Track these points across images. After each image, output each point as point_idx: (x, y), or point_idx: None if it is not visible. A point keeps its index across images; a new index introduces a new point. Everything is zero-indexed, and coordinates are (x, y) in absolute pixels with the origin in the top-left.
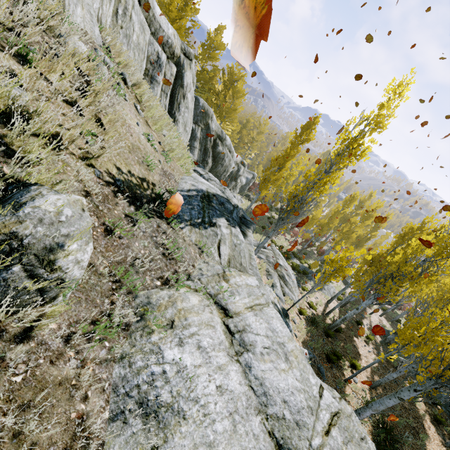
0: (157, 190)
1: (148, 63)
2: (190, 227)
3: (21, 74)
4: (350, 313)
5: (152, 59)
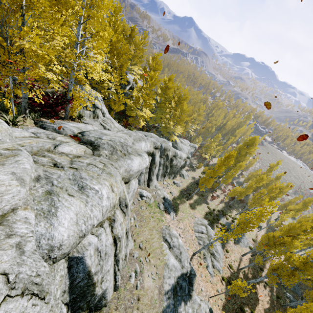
0: None
1: None
2: None
3: None
4: (252, 281)
5: None
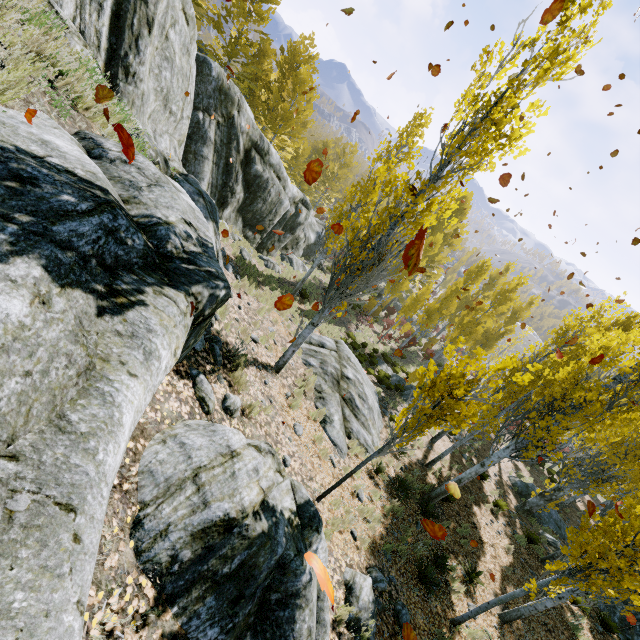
0: None
1: None
2: None
3: None
4: (469, 473)
5: None
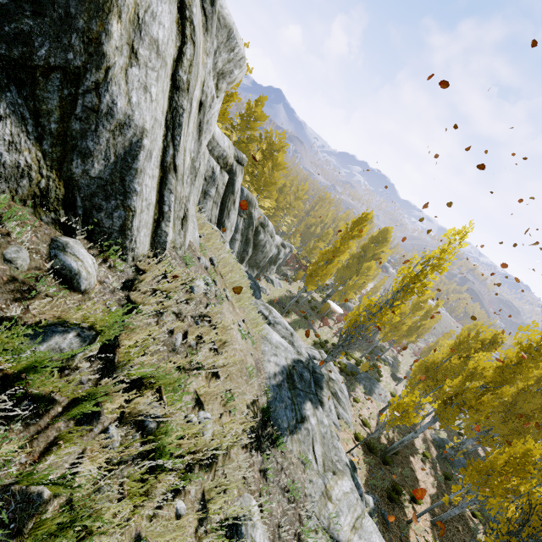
0: (260, 403)
1: (203, 180)
2: (290, 437)
3: (200, 390)
4: (408, 437)
5: (207, 175)
